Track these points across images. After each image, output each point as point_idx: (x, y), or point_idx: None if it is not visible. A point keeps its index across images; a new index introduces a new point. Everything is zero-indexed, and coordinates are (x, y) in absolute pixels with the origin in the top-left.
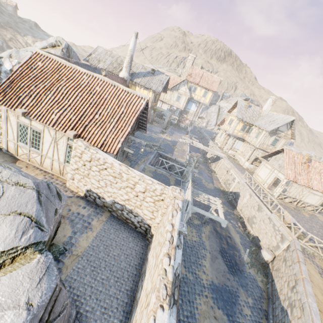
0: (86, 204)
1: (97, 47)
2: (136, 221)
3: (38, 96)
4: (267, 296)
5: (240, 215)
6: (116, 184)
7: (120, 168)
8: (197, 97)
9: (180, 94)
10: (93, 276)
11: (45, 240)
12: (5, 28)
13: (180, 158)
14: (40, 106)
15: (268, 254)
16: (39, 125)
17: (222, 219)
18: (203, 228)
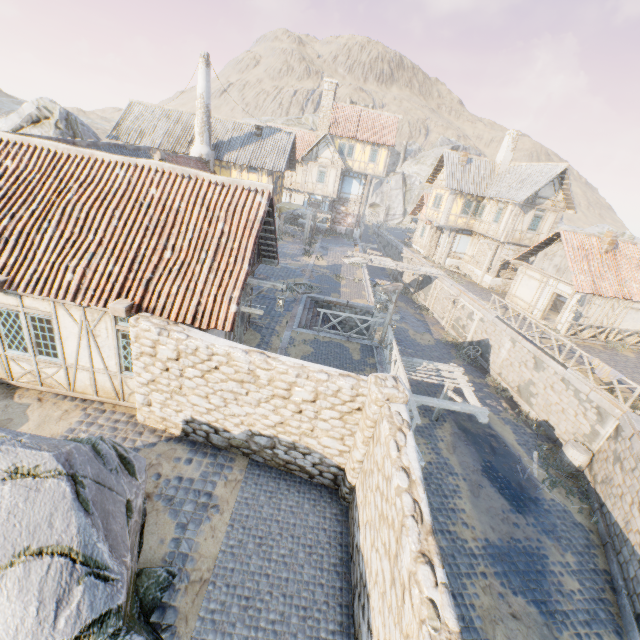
0: (190, 452)
1: (130, 103)
2: (309, 465)
3: (24, 239)
4: (600, 540)
5: (501, 386)
6: (247, 396)
7: (249, 360)
8: (359, 165)
9: (323, 167)
10: (249, 623)
11: (120, 605)
12: None
13: (357, 299)
14: (34, 260)
15: (579, 454)
16: (41, 303)
17: (476, 407)
18: (438, 430)
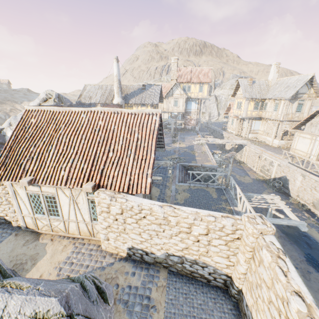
0: (133, 268)
1: (84, 85)
2: (206, 273)
3: (40, 156)
4: None
5: (300, 203)
6: (163, 232)
7: (164, 211)
8: (194, 94)
9: (176, 98)
10: None
11: None
12: (4, 102)
13: (206, 162)
14: (45, 166)
15: None
16: (50, 189)
17: (297, 221)
18: None
